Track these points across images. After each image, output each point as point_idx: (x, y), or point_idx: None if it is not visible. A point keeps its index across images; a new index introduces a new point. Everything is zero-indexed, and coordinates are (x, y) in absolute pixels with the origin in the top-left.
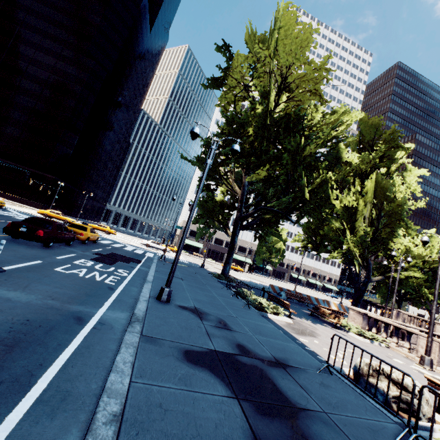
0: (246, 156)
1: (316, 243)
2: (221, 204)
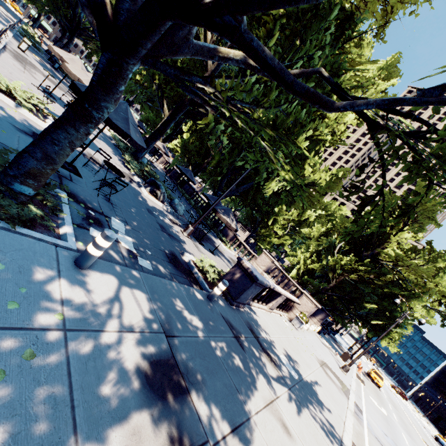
0: None
1: None
2: None
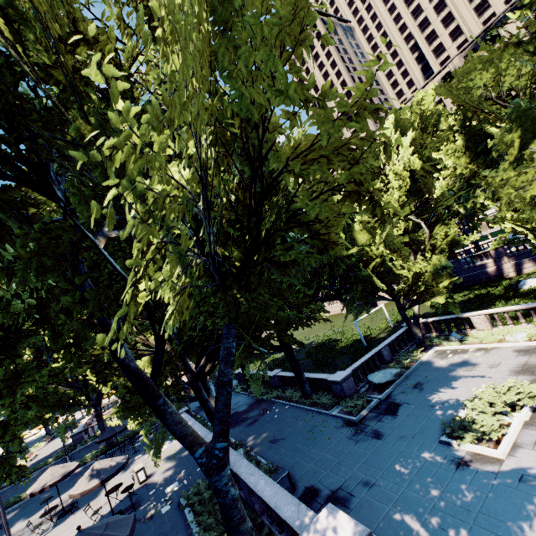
0: None
1: None
2: None
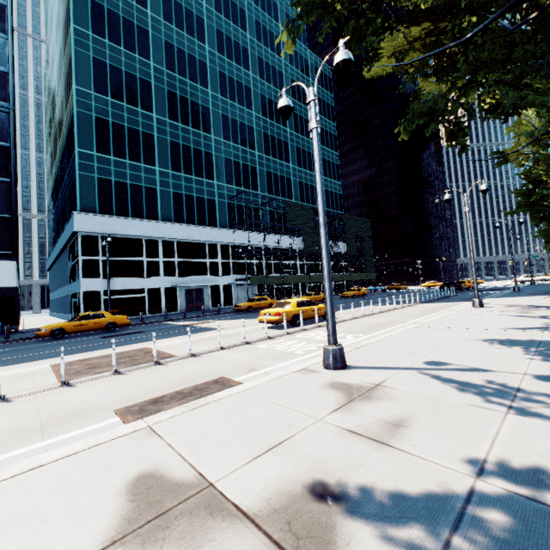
0: None
1: None
2: None
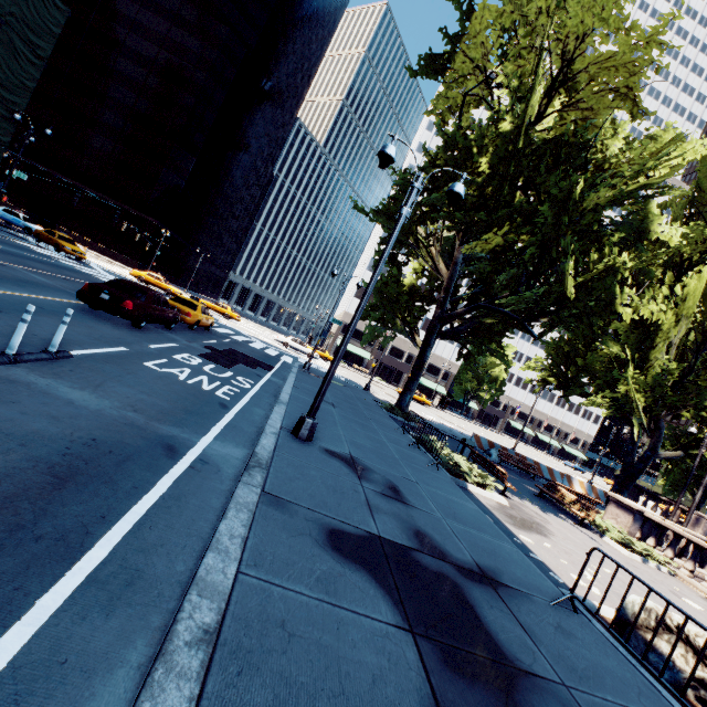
0: (468, 210)
1: (566, 378)
2: (411, 291)
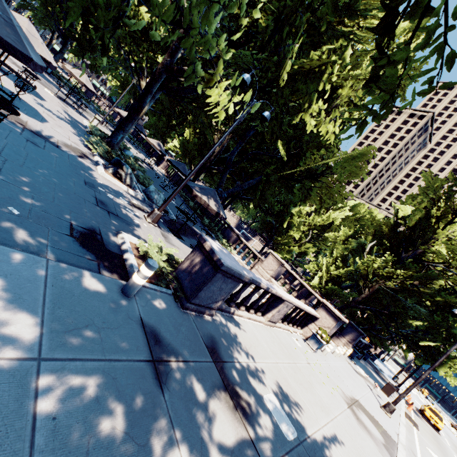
0: None
1: None
2: None
